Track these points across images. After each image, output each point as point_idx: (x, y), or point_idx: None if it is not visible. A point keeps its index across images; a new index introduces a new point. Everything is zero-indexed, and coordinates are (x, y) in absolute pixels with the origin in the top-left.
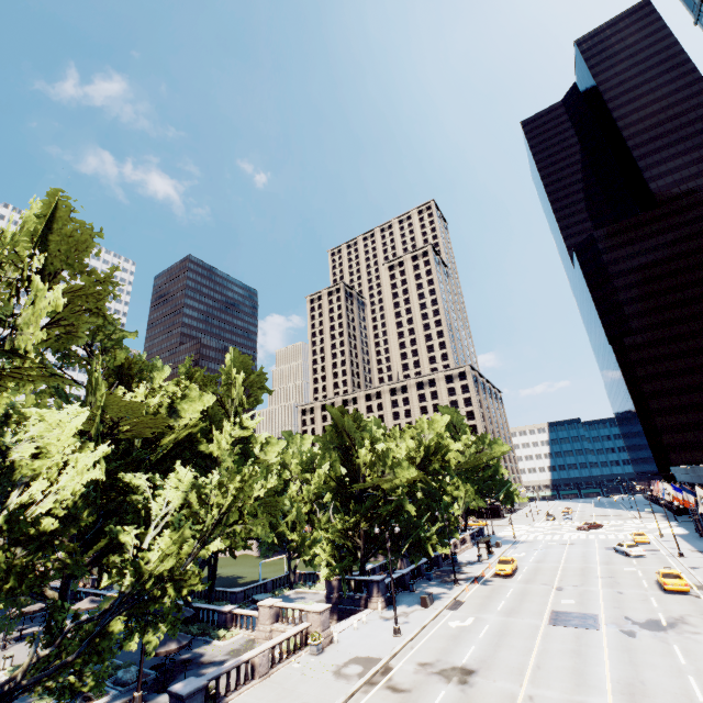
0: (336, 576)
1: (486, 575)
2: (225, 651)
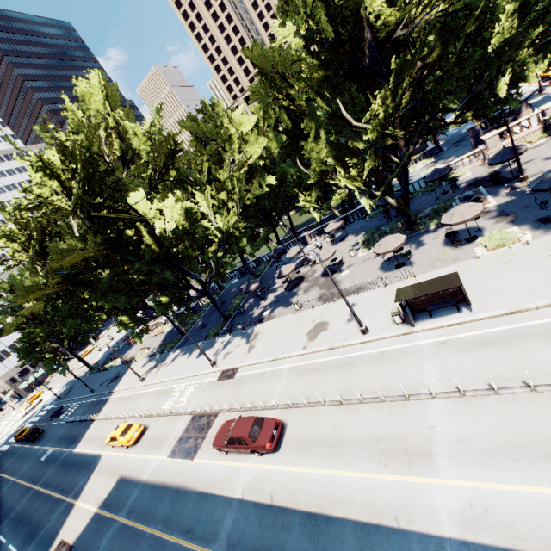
0: (478, 122)
1: (541, 85)
2: (486, 170)
